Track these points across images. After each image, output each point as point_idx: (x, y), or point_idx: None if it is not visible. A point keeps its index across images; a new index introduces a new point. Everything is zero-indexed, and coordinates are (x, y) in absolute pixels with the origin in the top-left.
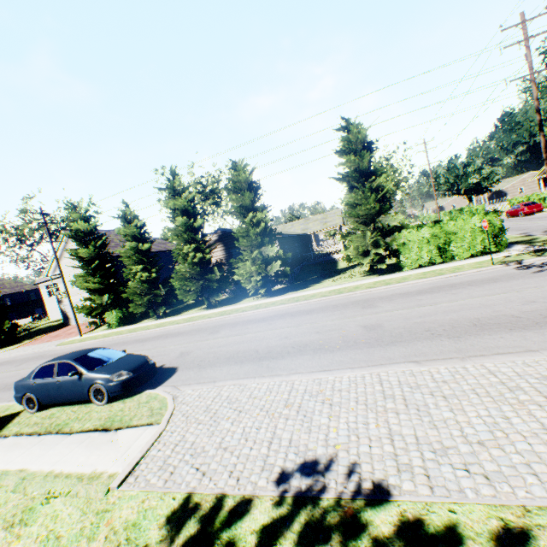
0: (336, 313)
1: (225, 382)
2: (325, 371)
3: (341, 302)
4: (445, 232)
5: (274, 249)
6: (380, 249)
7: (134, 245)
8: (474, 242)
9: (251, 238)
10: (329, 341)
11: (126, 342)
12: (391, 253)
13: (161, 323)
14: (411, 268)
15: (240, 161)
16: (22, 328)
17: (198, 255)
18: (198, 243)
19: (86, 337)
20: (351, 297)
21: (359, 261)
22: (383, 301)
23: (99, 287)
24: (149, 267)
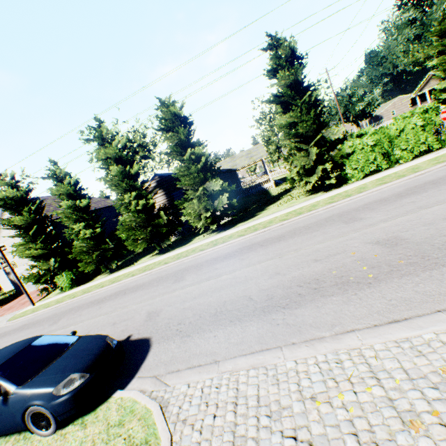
0: (316, 234)
1: (234, 362)
2: (398, 322)
3: (309, 222)
4: (389, 136)
5: (219, 182)
6: (327, 165)
7: (71, 204)
8: (418, 142)
9: (193, 176)
10: (347, 270)
11: (80, 306)
12: (334, 168)
13: (115, 277)
14: (355, 180)
15: (167, 98)
16: None
17: (141, 202)
18: (138, 190)
19: (39, 305)
20: (316, 215)
21: (306, 180)
22: (363, 212)
23: (43, 253)
24: (91, 223)
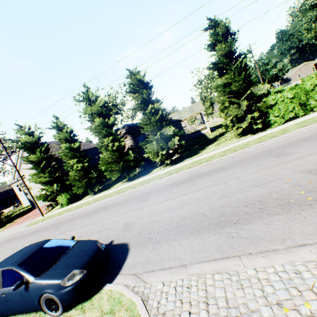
0: (252, 165)
1: (199, 267)
2: None
3: (244, 156)
4: (305, 90)
5: (171, 129)
6: (255, 114)
7: (68, 146)
8: None
9: (153, 124)
10: (286, 193)
11: (74, 217)
12: (259, 116)
13: (98, 197)
14: (276, 125)
15: (134, 69)
16: (6, 215)
17: (116, 144)
18: (114, 135)
19: (46, 216)
20: (248, 151)
21: (238, 125)
22: (290, 148)
23: (49, 180)
24: (81, 159)
